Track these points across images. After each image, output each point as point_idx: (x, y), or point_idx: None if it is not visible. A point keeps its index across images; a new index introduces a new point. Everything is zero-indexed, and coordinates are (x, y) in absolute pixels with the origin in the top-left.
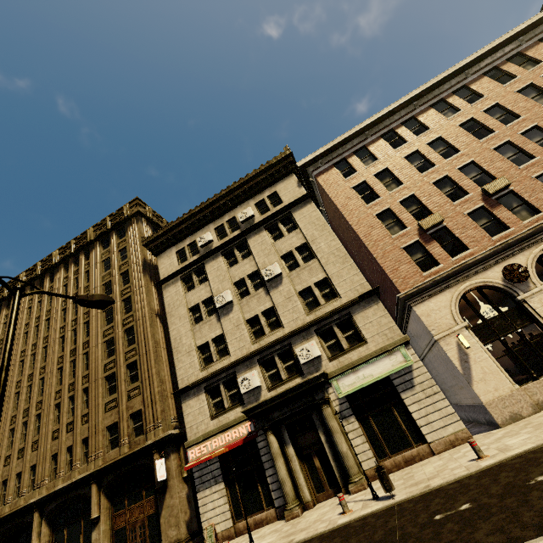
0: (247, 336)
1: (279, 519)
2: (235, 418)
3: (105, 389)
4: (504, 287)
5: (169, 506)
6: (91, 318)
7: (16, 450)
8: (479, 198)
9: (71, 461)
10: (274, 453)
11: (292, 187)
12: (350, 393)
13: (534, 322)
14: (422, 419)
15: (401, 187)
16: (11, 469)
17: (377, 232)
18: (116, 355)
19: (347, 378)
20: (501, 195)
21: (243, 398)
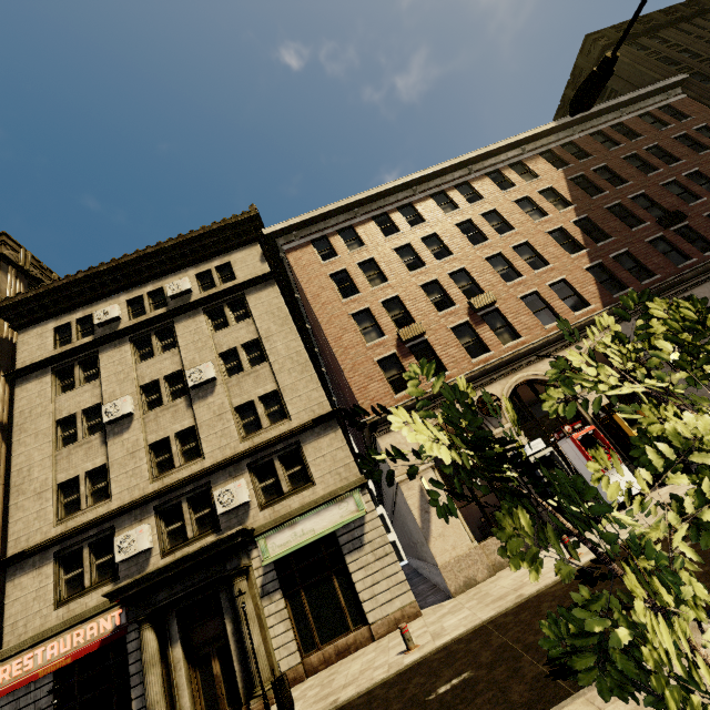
0: (145, 469)
1: None
2: (97, 604)
3: None
4: None
5: None
6: None
7: None
8: (465, 311)
9: None
10: (147, 660)
11: (252, 260)
12: (282, 556)
13: None
14: (367, 591)
15: (386, 285)
16: None
17: (350, 337)
18: None
19: (280, 535)
20: (486, 312)
21: (118, 569)
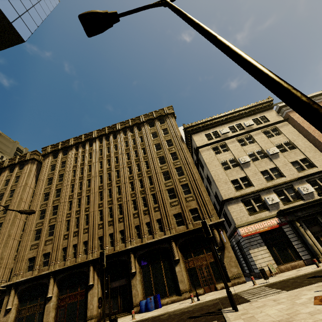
0: (263, 178)
1: (307, 265)
2: (266, 216)
3: (167, 195)
4: None
5: (228, 257)
6: (149, 159)
7: (106, 221)
8: None
9: (149, 230)
10: (303, 231)
11: (274, 115)
12: None
13: None
14: None
15: None
16: (105, 231)
17: None
18: (173, 179)
19: None
20: None
21: (268, 207)
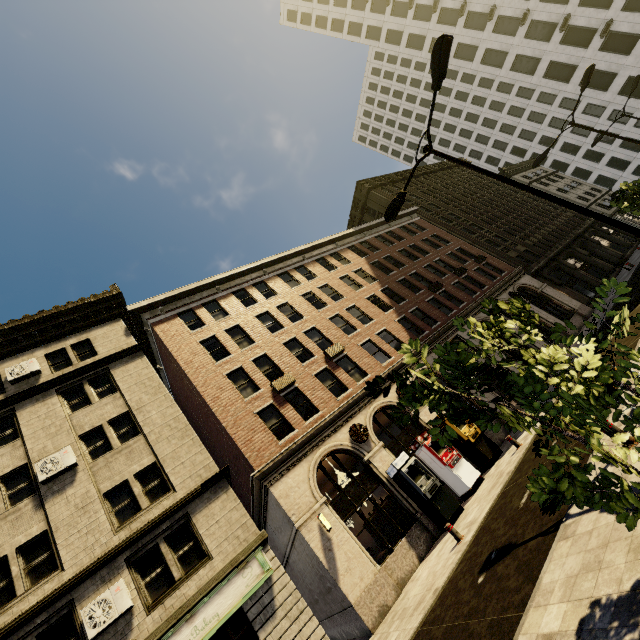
0: None
1: None
2: None
3: None
4: (352, 448)
5: None
6: None
7: None
8: (323, 360)
9: None
10: None
11: (116, 334)
12: None
13: (380, 484)
14: None
15: (254, 346)
16: None
17: (228, 395)
18: None
19: (177, 638)
20: (339, 358)
21: None
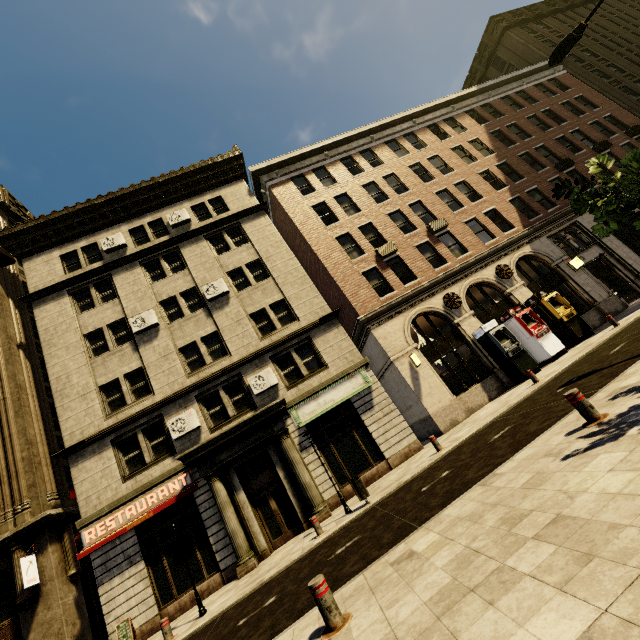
0: (180, 368)
1: (226, 583)
2: (162, 473)
3: None
4: (444, 312)
5: (43, 623)
6: None
7: None
8: (425, 234)
9: None
10: (222, 502)
11: (241, 194)
12: (311, 422)
13: (465, 343)
14: (381, 437)
15: (360, 214)
16: None
17: (338, 255)
18: None
19: (307, 406)
20: (441, 234)
21: (174, 446)
